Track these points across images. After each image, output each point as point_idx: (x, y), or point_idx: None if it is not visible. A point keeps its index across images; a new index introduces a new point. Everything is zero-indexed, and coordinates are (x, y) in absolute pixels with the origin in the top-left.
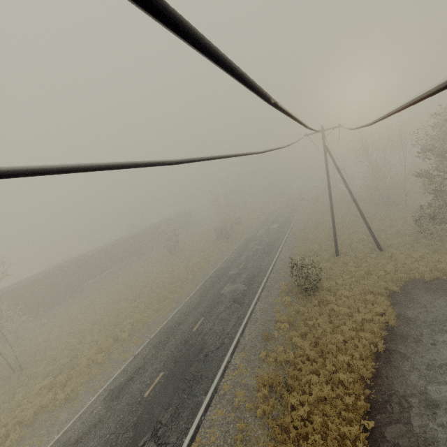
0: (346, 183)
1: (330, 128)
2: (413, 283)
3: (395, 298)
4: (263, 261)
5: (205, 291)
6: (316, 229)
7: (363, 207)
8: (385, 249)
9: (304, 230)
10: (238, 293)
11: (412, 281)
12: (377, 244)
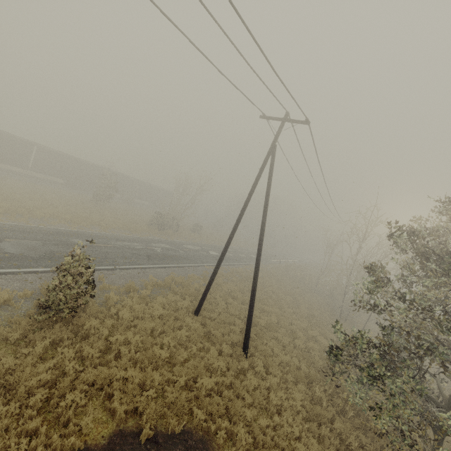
0: (265, 213)
1: (293, 120)
2: (194, 447)
3: (113, 449)
4: (126, 258)
5: (4, 228)
6: (240, 282)
7: (318, 302)
8: (256, 355)
9: (228, 273)
10: (10, 252)
11: (202, 439)
12: (245, 337)
